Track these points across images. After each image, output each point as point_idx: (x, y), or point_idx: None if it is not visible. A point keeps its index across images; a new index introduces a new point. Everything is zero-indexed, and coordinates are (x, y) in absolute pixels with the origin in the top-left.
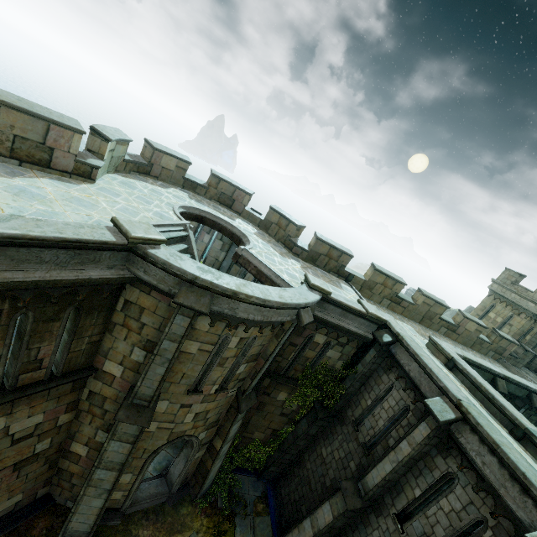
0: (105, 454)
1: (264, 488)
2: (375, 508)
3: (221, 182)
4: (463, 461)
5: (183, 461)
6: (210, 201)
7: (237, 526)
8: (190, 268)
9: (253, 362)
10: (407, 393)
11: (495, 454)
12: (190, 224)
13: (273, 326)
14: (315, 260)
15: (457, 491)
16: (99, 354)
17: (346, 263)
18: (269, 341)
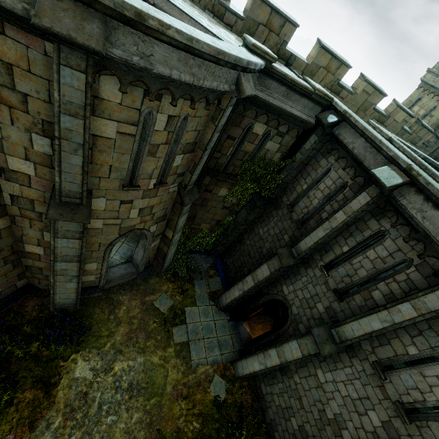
0: (56, 250)
1: (214, 261)
2: (305, 264)
3: None
4: (399, 219)
5: (142, 249)
6: None
7: (195, 285)
8: None
9: (190, 154)
10: (346, 171)
11: None
12: None
13: (208, 101)
14: (252, 34)
15: (386, 243)
16: None
17: (289, 37)
18: (205, 127)
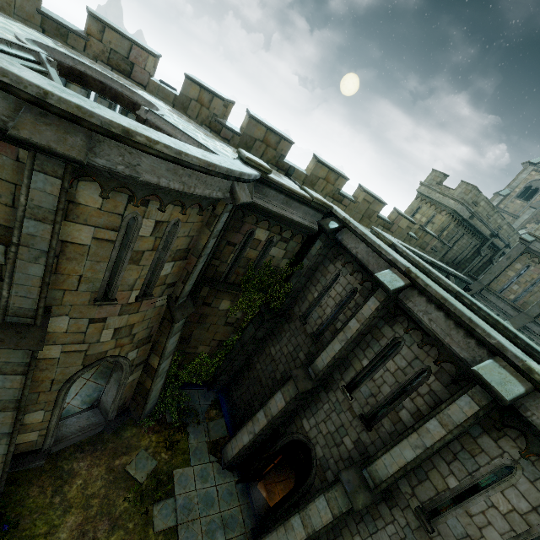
0: None
1: (216, 397)
2: (325, 386)
3: (107, 30)
4: (410, 324)
5: (114, 386)
6: (95, 62)
7: (190, 434)
8: (33, 79)
9: (183, 262)
10: (354, 276)
11: (442, 308)
12: (47, 56)
13: (201, 207)
14: (250, 148)
15: (403, 351)
16: None
17: (286, 152)
18: (199, 233)
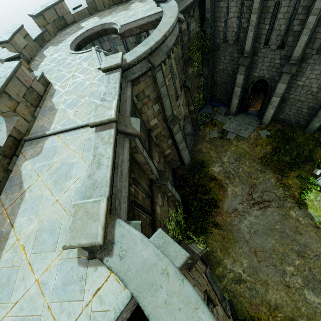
0: (177, 141)
1: (210, 105)
2: (254, 54)
3: (44, 15)
4: None
5: (188, 124)
6: (58, 36)
7: (216, 119)
8: (144, 49)
9: (179, 66)
10: None
11: None
12: (94, 47)
13: (176, 39)
14: None
15: (283, 4)
16: (146, 124)
17: None
18: (177, 50)
